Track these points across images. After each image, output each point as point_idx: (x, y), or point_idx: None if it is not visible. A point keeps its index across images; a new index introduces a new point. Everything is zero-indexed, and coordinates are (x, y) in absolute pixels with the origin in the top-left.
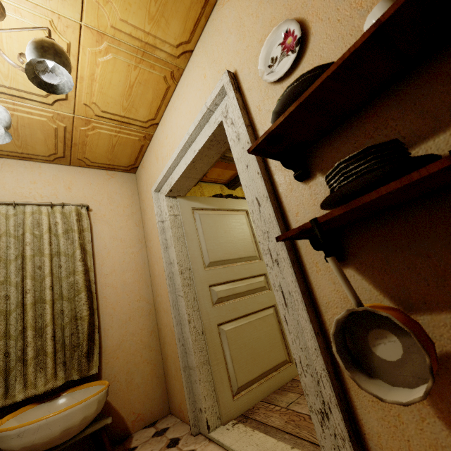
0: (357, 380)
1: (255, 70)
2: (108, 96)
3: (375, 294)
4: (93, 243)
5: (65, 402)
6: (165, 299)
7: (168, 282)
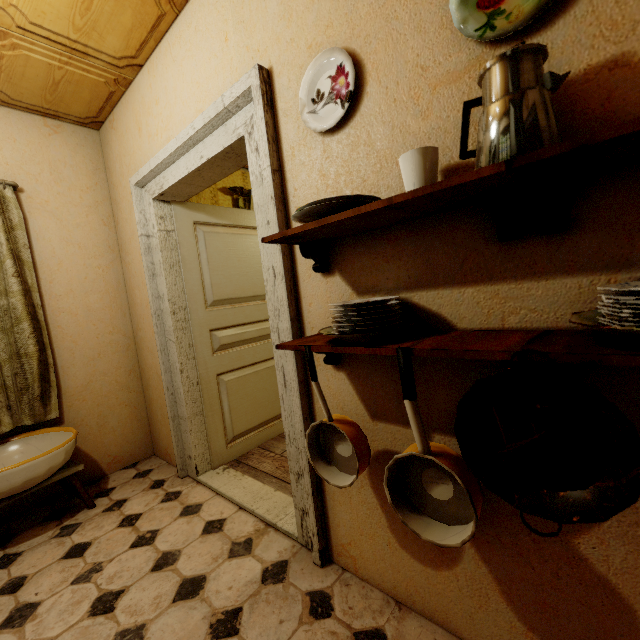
0: (317, 468)
1: (296, 90)
2: (44, 0)
3: (355, 399)
4: (32, 247)
5: (16, 448)
6: (151, 338)
7: (155, 321)
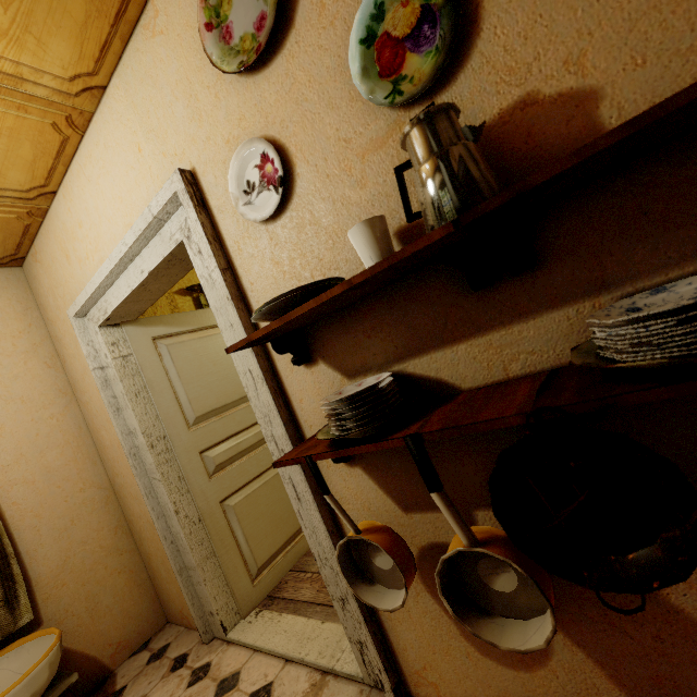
0: (359, 594)
1: (225, 185)
2: None
3: (380, 494)
4: None
5: None
6: (132, 482)
7: (132, 462)
